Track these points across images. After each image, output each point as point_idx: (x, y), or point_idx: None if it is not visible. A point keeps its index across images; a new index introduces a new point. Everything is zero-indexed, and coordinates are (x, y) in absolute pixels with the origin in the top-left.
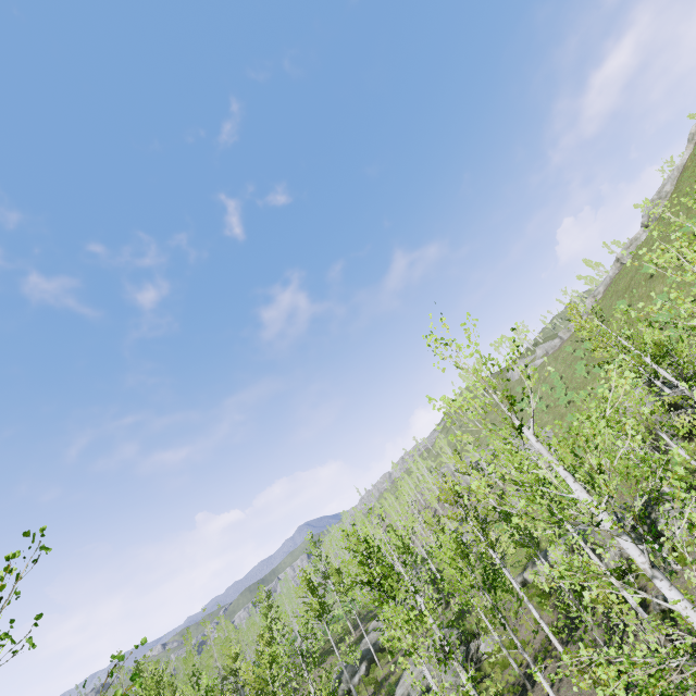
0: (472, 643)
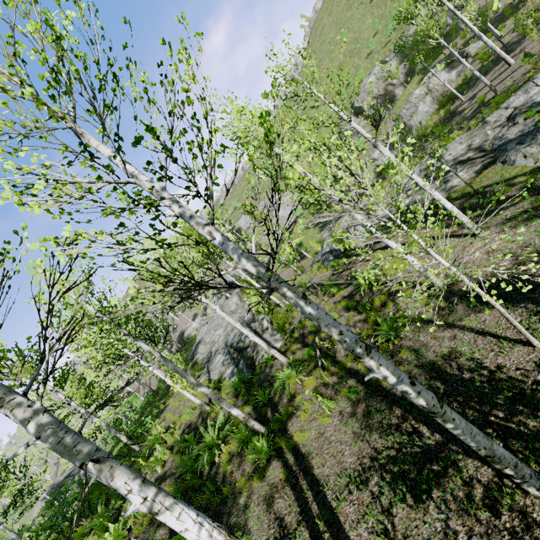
0: None
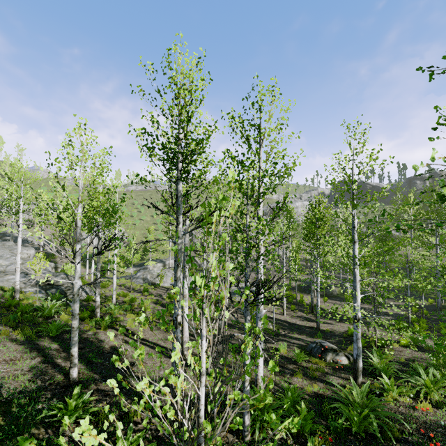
0: None
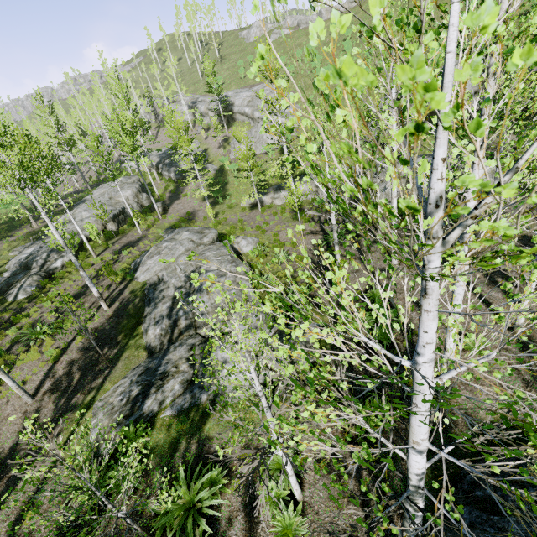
0: (227, 241)
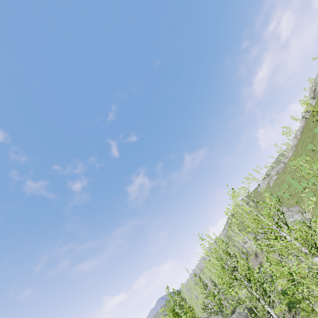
0: None
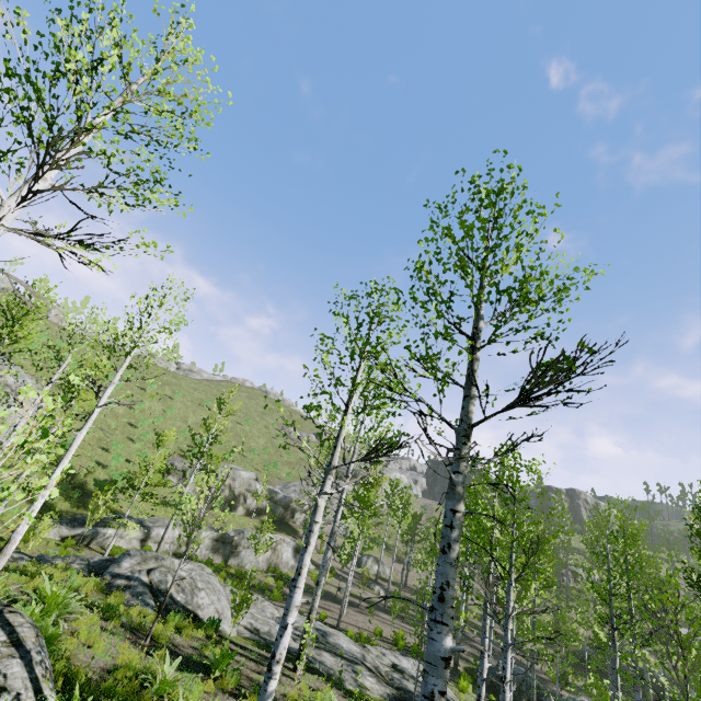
0: None
